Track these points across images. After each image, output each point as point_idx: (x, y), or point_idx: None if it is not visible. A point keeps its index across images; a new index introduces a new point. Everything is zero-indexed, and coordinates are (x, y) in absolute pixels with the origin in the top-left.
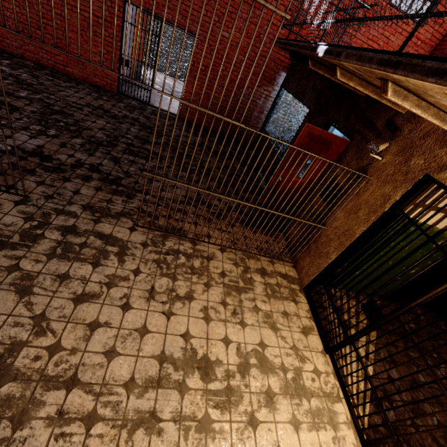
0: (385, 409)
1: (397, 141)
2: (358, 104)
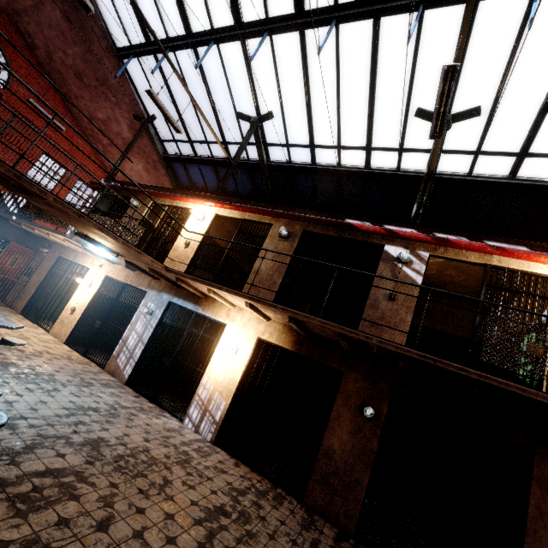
0: (54, 317)
1: (52, 249)
2: (39, 240)
